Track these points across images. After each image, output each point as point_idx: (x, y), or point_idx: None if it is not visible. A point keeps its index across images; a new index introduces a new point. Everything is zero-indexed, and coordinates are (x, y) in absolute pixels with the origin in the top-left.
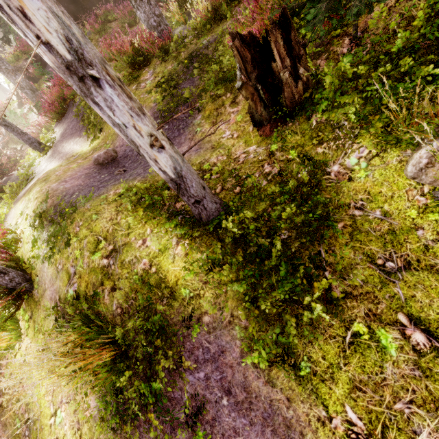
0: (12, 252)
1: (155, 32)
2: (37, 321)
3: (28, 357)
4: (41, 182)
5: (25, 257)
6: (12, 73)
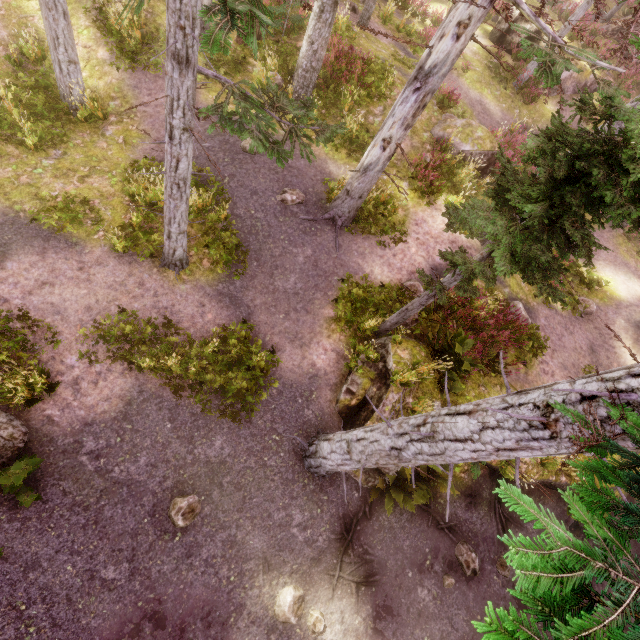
0: None
1: None
2: None
3: None
4: None
5: None
6: None
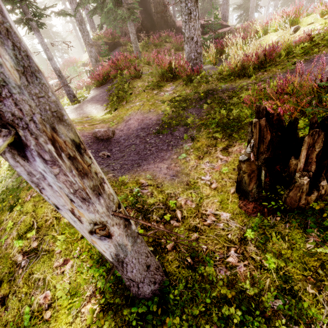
0: None
1: (190, 63)
2: None
3: None
4: None
5: None
6: (90, 45)
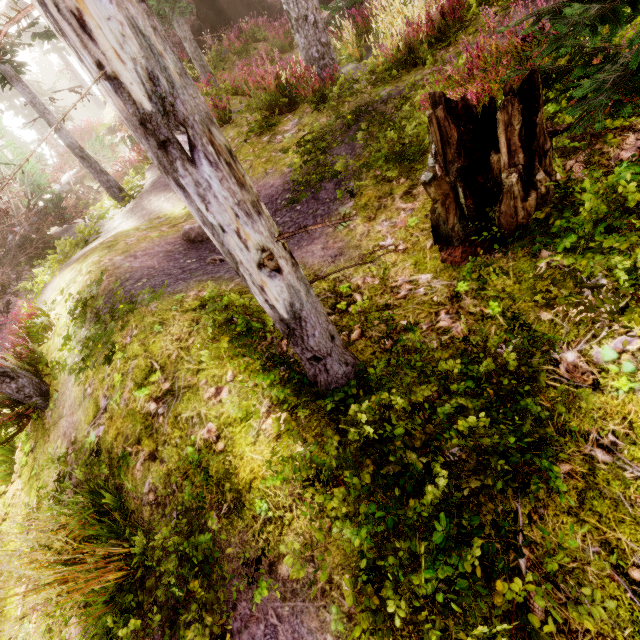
0: (33, 345)
1: (314, 67)
2: (38, 460)
3: (12, 511)
4: (103, 249)
5: (51, 356)
6: None
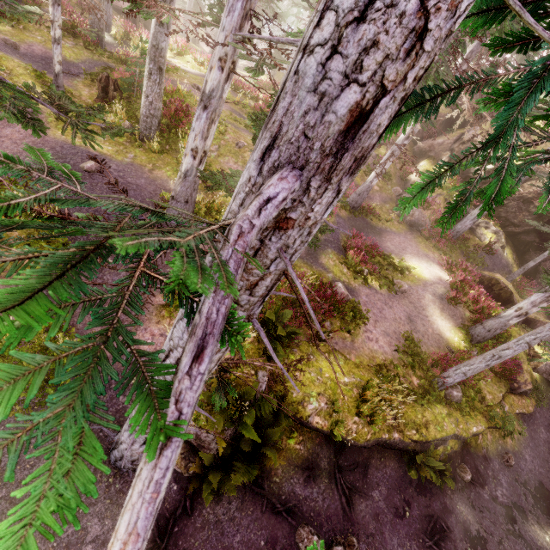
0: None
1: None
2: None
3: None
4: None
5: None
6: None
